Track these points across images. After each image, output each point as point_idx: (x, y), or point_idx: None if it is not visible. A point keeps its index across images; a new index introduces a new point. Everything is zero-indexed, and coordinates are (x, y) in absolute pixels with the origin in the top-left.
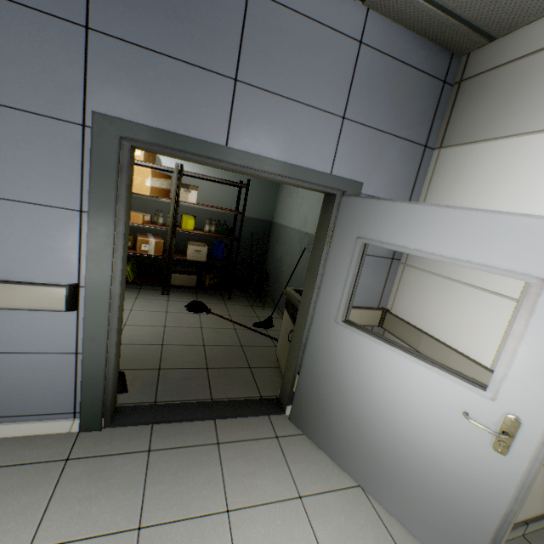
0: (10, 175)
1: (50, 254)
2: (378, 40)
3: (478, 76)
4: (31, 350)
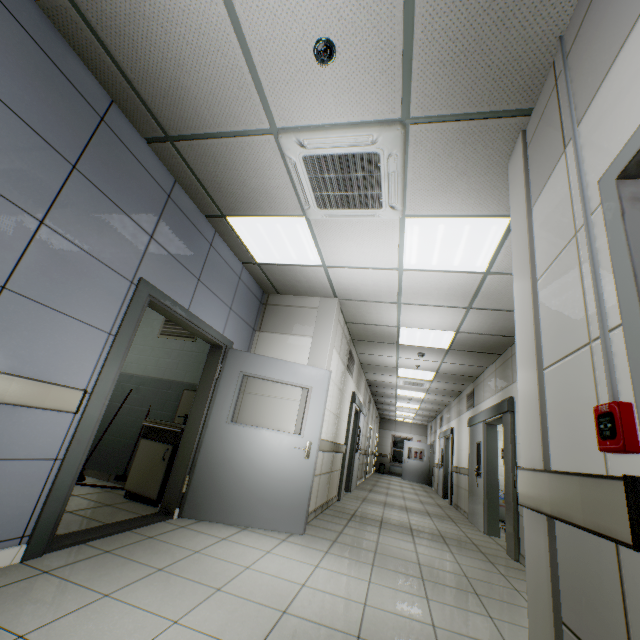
0: (81, 301)
1: (78, 362)
2: (245, 279)
3: (274, 306)
4: (21, 456)
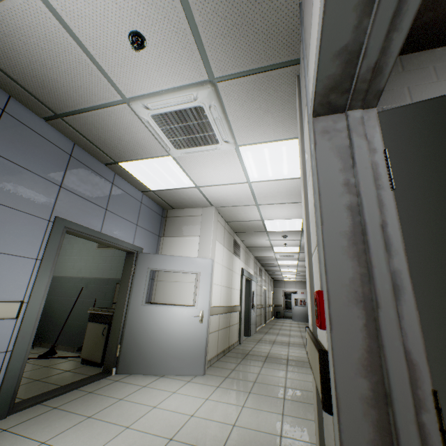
0: (8, 240)
1: (13, 283)
2: (146, 202)
3: (172, 217)
4: None
